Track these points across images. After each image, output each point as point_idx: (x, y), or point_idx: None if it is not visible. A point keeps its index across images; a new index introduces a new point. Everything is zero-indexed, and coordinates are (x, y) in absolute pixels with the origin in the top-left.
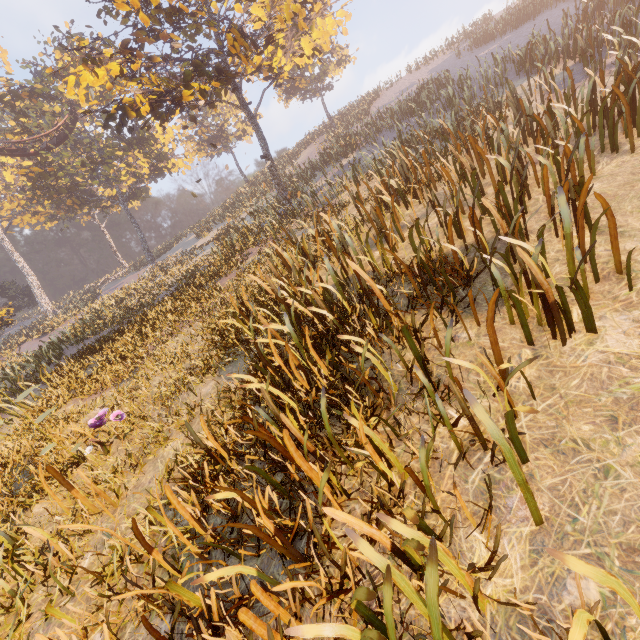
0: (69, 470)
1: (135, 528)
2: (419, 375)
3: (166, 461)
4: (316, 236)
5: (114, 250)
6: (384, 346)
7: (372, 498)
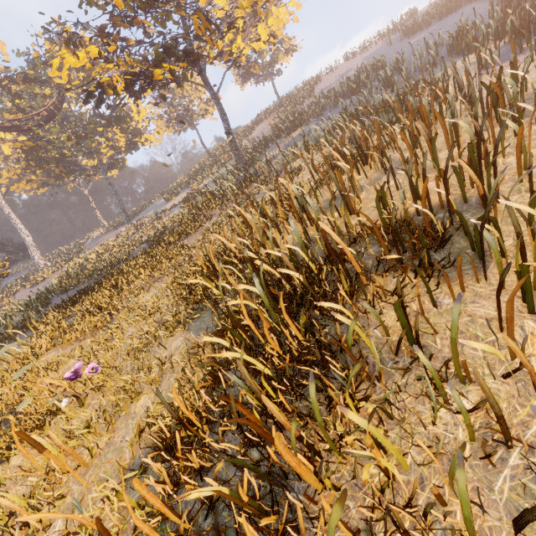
0: (47, 420)
1: (100, 525)
2: (419, 353)
3: (137, 418)
4: (277, 199)
5: (96, 212)
6: (356, 309)
7: (374, 503)
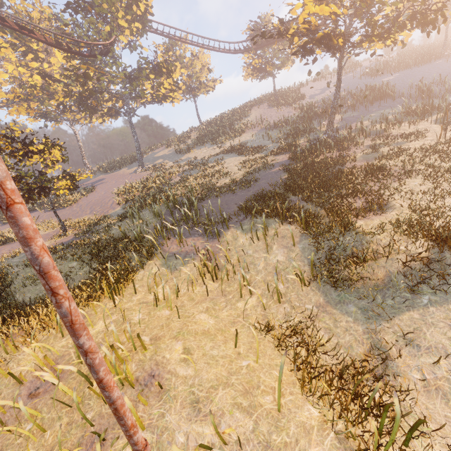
0: None
1: None
2: None
3: None
4: None
5: (83, 153)
6: None
7: None
